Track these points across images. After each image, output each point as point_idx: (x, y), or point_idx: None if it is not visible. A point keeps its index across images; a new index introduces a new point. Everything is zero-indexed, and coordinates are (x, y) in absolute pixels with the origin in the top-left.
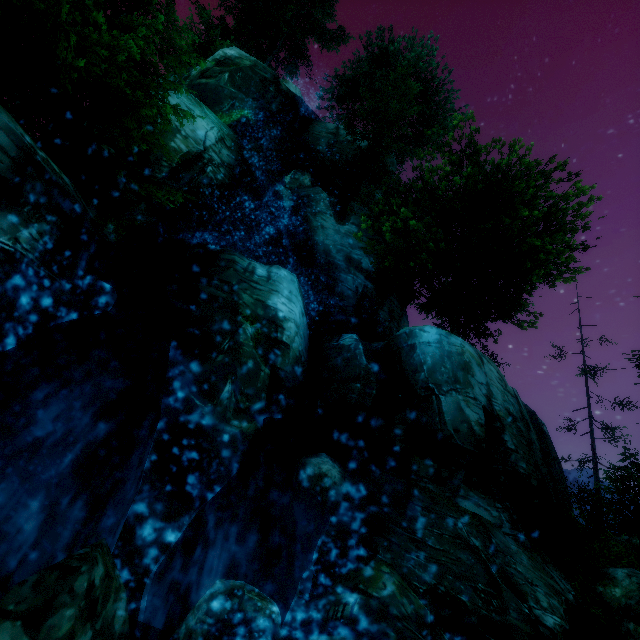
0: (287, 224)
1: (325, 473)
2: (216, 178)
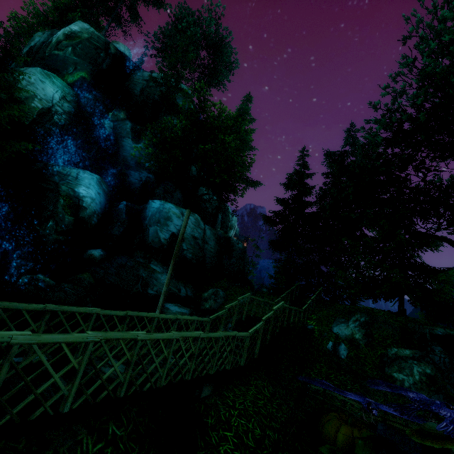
0: (107, 143)
1: (93, 254)
2: (60, 121)
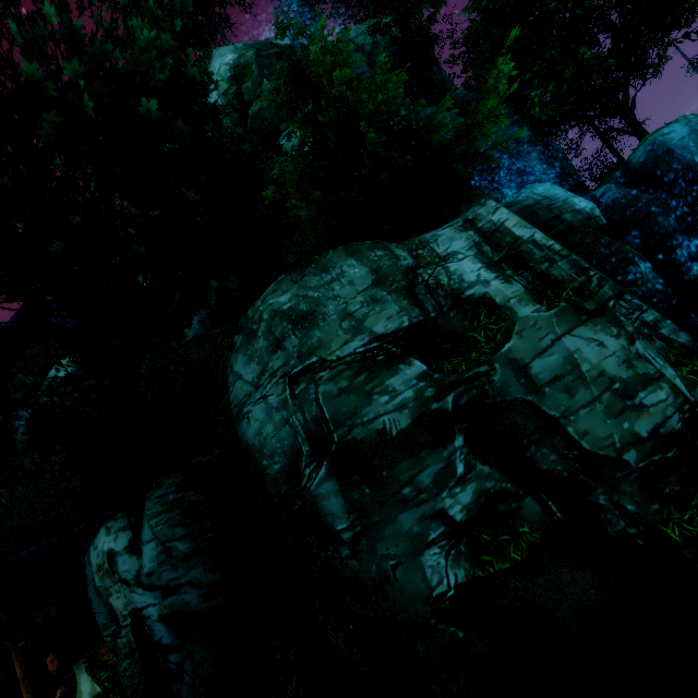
0: None
1: None
2: None
